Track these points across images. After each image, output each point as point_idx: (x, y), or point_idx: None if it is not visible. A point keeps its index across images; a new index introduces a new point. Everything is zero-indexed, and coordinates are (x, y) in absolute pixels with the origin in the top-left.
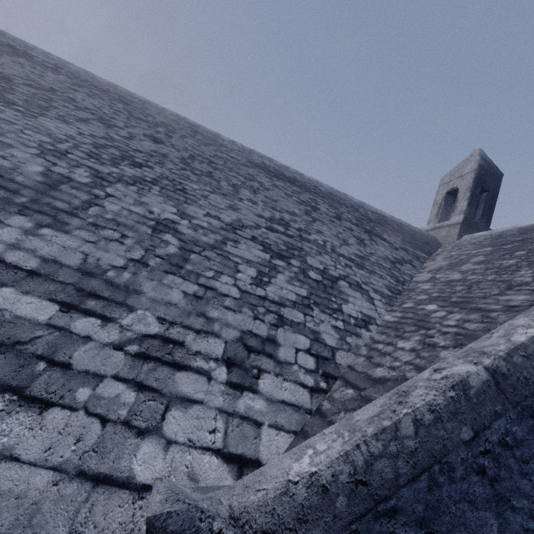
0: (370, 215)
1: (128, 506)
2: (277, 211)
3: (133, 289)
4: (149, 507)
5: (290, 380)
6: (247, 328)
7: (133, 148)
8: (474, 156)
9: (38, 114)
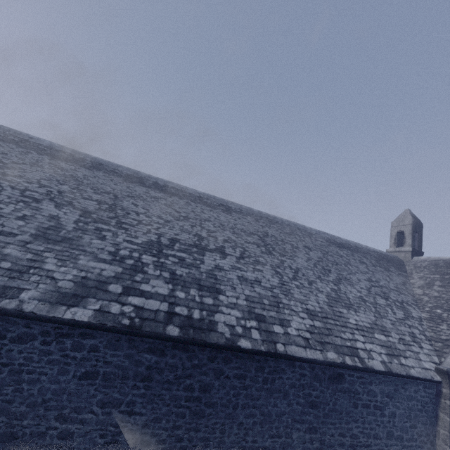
0: (375, 255)
1: (431, 372)
2: (364, 274)
3: (384, 326)
4: (443, 368)
5: (425, 343)
6: (407, 330)
7: (316, 260)
8: (407, 214)
9: (291, 257)
